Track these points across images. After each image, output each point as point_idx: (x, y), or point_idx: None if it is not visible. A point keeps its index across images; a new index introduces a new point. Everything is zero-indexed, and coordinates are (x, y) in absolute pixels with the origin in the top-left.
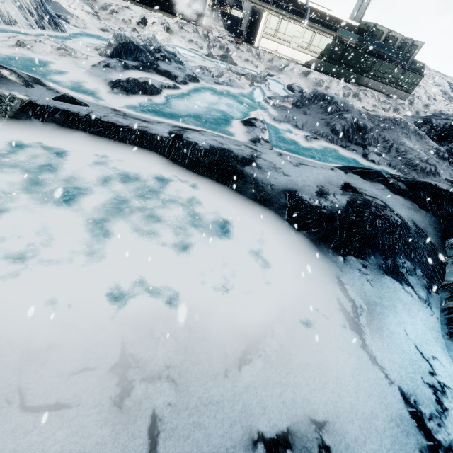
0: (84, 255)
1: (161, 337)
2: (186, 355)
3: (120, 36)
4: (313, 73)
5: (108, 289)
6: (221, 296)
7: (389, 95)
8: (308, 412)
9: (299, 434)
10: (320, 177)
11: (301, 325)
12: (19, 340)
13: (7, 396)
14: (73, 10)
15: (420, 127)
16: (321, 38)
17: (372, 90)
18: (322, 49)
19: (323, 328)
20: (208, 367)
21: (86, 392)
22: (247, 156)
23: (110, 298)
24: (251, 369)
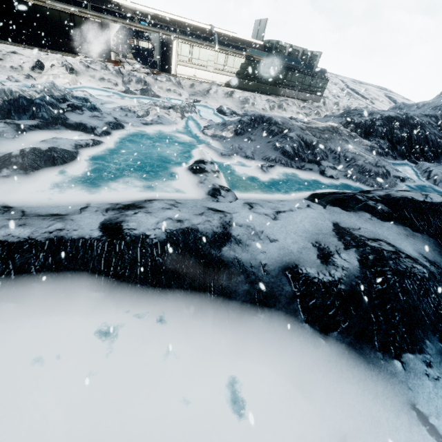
0: None
1: None
2: None
3: (4, 92)
4: (237, 92)
5: None
6: None
7: (305, 100)
8: None
9: None
10: (306, 226)
11: None
12: None
13: None
14: None
15: (346, 127)
16: (234, 59)
17: (290, 98)
18: (238, 69)
19: None
20: None
21: None
22: (218, 228)
23: None
24: None
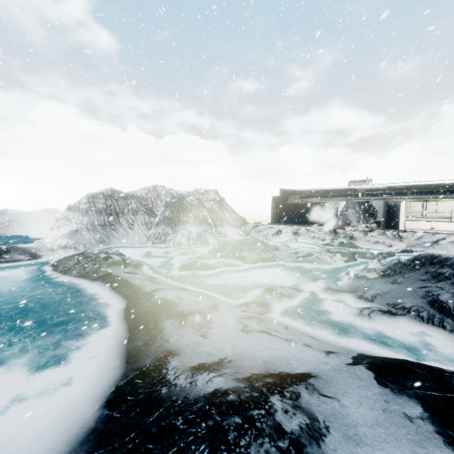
0: None
1: None
2: None
3: (221, 240)
4: None
5: None
6: None
7: None
8: None
9: None
10: (263, 351)
11: None
12: None
13: None
14: (232, 235)
15: None
16: None
17: None
18: None
19: None
20: None
21: None
22: (187, 310)
23: None
24: None
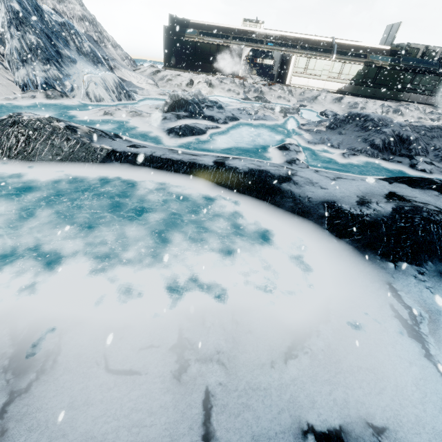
0: (149, 259)
1: (211, 326)
2: (234, 344)
3: (174, 96)
4: (346, 97)
5: (167, 286)
6: (264, 296)
7: (437, 106)
8: (364, 415)
9: (354, 435)
10: (360, 188)
11: (349, 328)
12: (104, 320)
13: (96, 359)
14: (141, 85)
15: None
16: (351, 66)
17: (415, 104)
18: (353, 76)
19: (375, 334)
20: (254, 356)
21: (152, 364)
22: (283, 174)
23: (169, 292)
24: (297, 364)
